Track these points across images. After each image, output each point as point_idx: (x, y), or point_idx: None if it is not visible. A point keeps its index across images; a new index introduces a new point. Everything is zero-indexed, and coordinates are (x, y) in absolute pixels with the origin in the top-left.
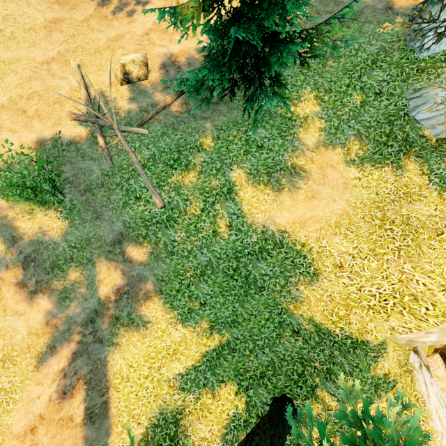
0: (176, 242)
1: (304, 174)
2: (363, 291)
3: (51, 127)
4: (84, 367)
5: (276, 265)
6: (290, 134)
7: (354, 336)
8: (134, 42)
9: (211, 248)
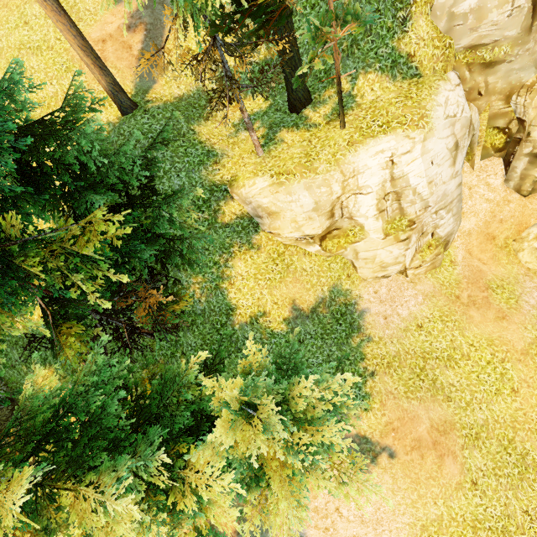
0: None
1: None
2: None
3: None
4: (147, 17)
5: None
6: None
7: None
8: None
9: None
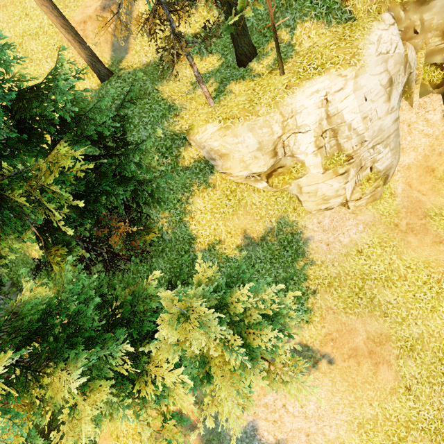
0: None
1: None
2: None
3: None
4: None
5: None
6: None
7: None
8: None
9: None
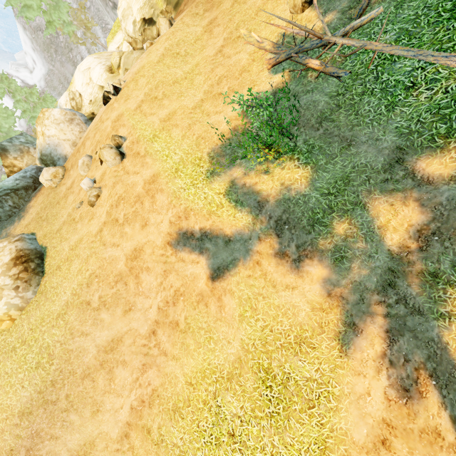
0: None
1: None
2: None
3: (248, 93)
4: (416, 351)
5: None
6: None
7: None
8: None
9: None
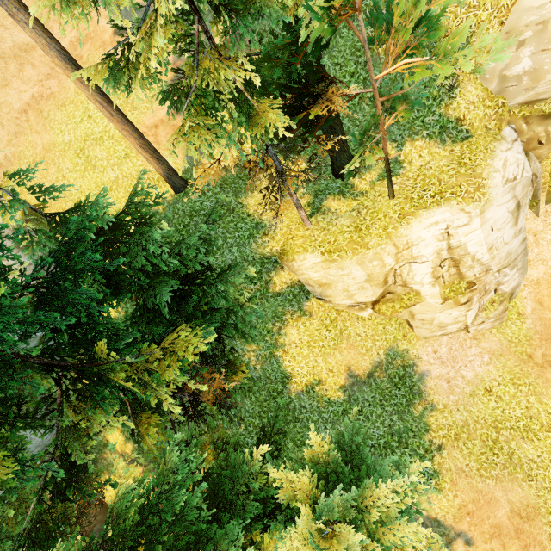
0: None
1: None
2: None
3: None
4: None
5: None
6: None
7: None
8: None
9: None
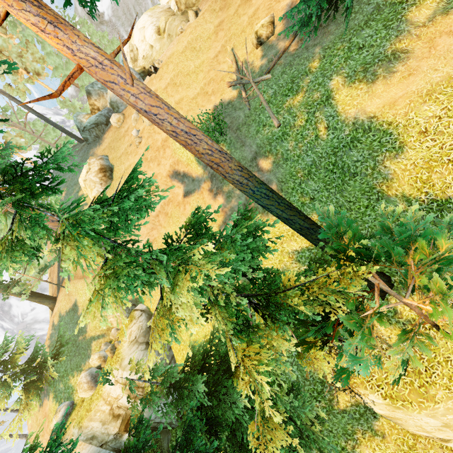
0: (289, 150)
1: (405, 56)
2: (444, 148)
3: (219, 97)
4: None
5: (365, 149)
6: (397, 20)
7: (439, 198)
8: (265, 9)
9: (314, 150)
